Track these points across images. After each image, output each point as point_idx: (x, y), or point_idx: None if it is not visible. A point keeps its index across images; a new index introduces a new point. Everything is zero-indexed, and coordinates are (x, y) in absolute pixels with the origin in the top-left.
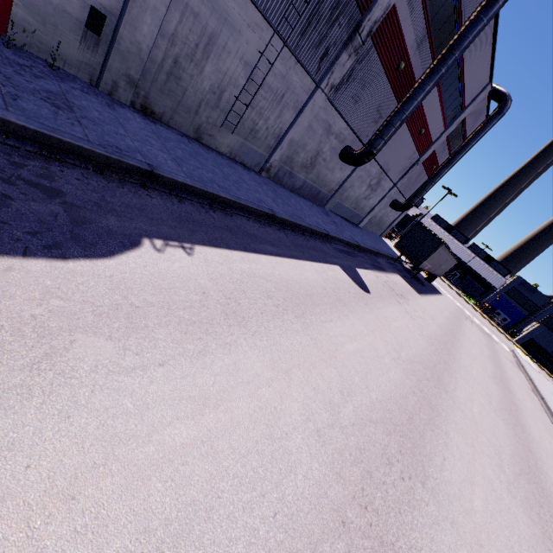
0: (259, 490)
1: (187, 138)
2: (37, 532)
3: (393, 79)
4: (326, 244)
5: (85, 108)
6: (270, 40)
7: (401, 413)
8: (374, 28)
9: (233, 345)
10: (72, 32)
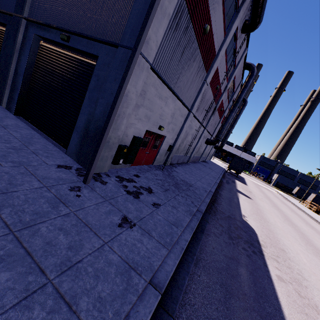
0: (319, 265)
1: (179, 165)
2: (319, 277)
3: (219, 113)
4: (225, 184)
5: (184, 179)
6: (199, 126)
7: (304, 239)
8: (218, 106)
9: (280, 238)
10: (164, 154)
